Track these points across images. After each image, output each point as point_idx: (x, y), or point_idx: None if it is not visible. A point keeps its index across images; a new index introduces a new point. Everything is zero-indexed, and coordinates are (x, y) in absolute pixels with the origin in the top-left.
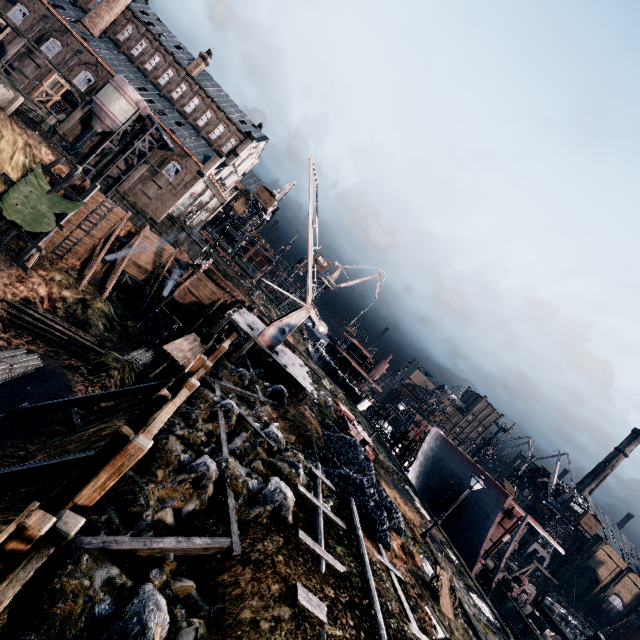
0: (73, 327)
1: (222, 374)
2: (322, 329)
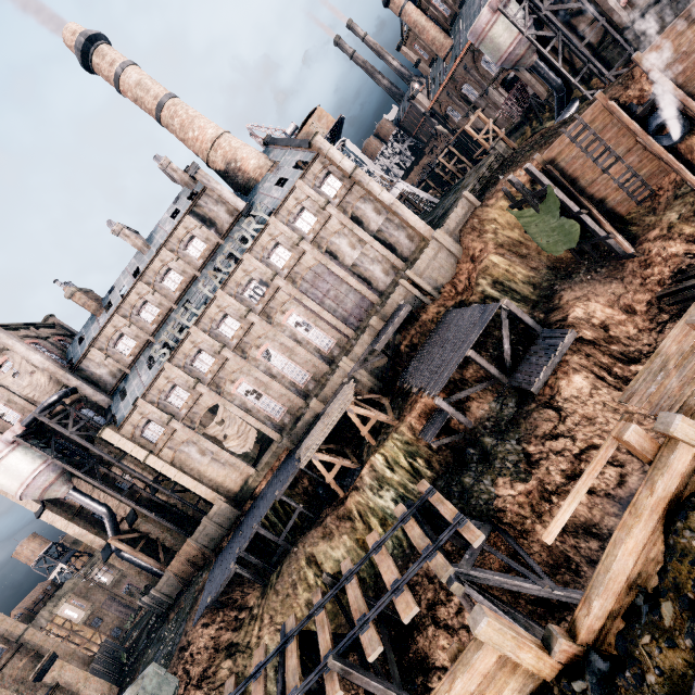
0: None
1: None
2: None
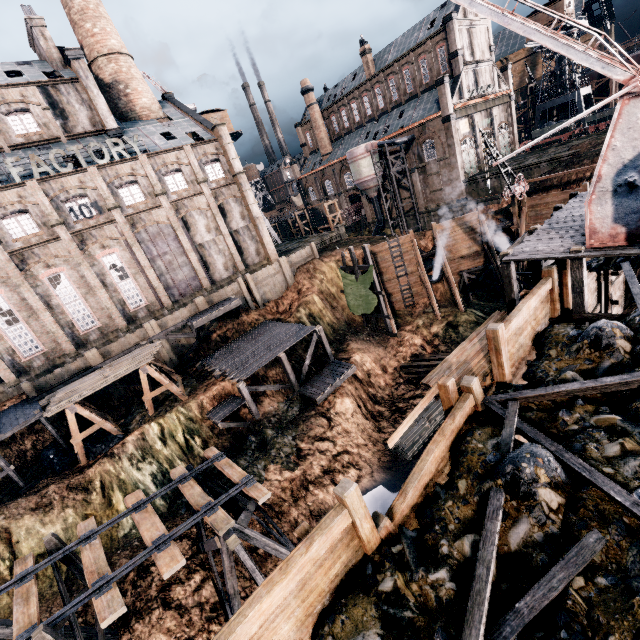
0: None
1: (543, 365)
2: None
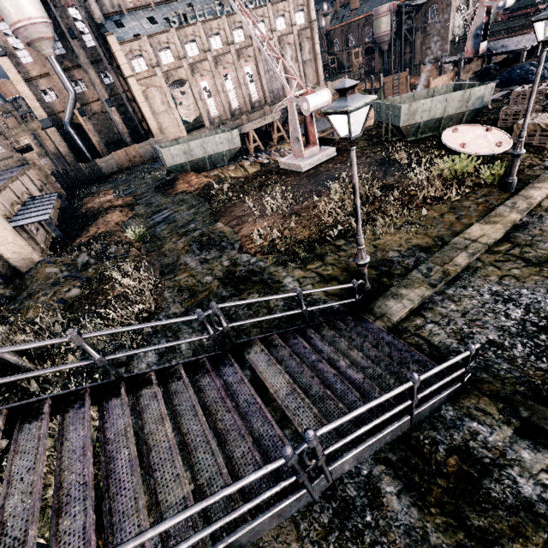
0: None
1: None
2: (501, 3)
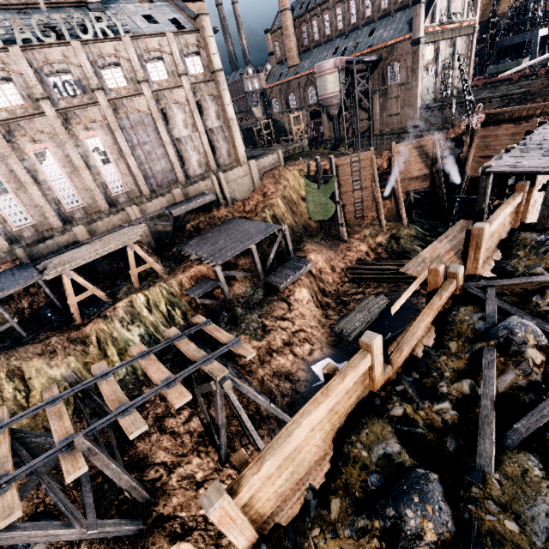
0: (397, 261)
1: (513, 262)
2: None
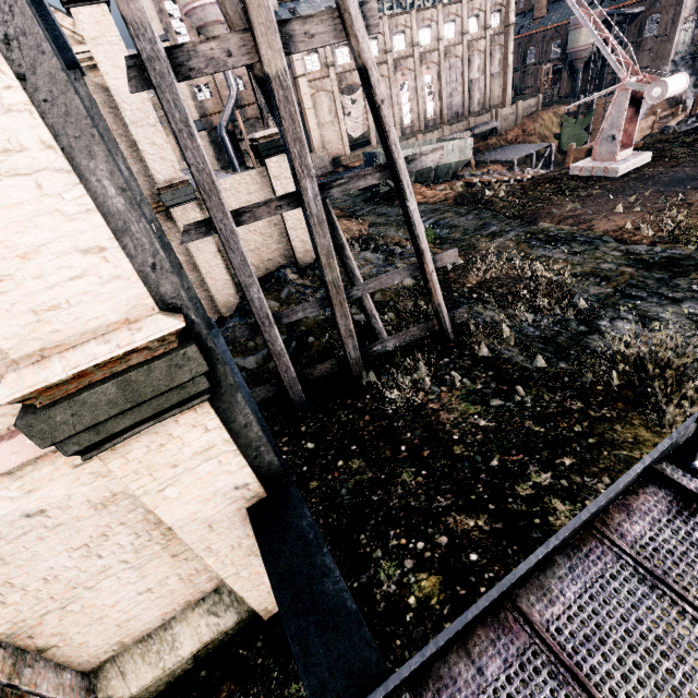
0: None
1: None
2: None
